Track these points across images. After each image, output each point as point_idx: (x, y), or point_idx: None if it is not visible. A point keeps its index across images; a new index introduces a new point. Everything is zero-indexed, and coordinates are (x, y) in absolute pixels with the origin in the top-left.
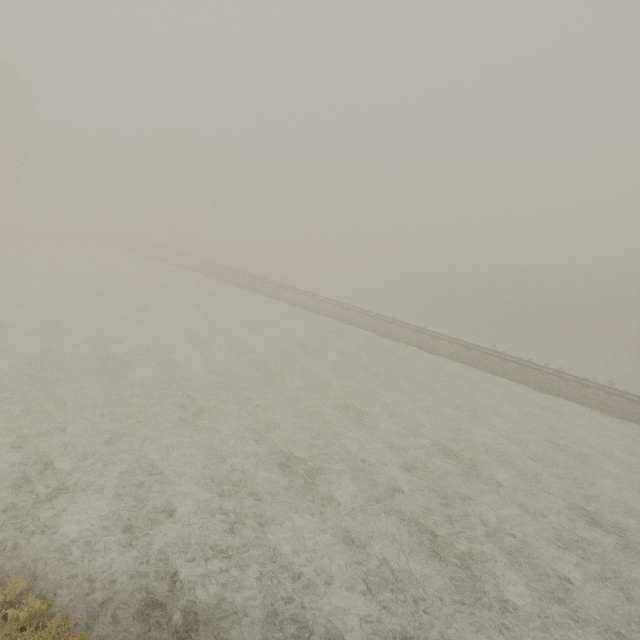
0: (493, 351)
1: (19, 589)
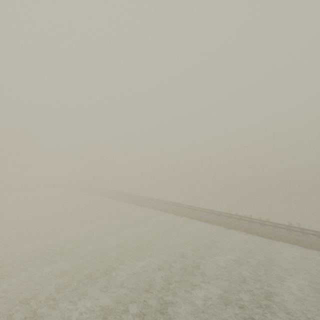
0: (226, 213)
1: None
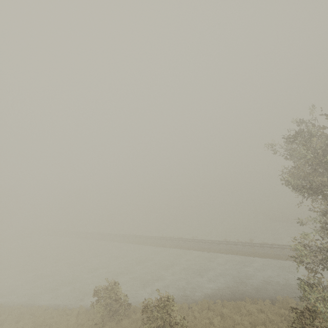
0: (157, 237)
1: None
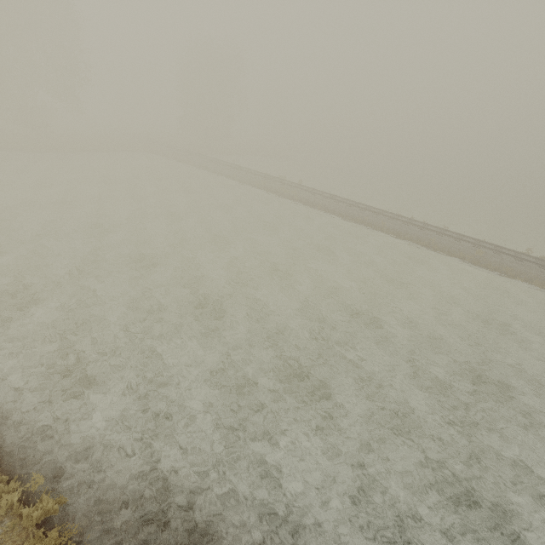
0: (529, 256)
1: (39, 483)
